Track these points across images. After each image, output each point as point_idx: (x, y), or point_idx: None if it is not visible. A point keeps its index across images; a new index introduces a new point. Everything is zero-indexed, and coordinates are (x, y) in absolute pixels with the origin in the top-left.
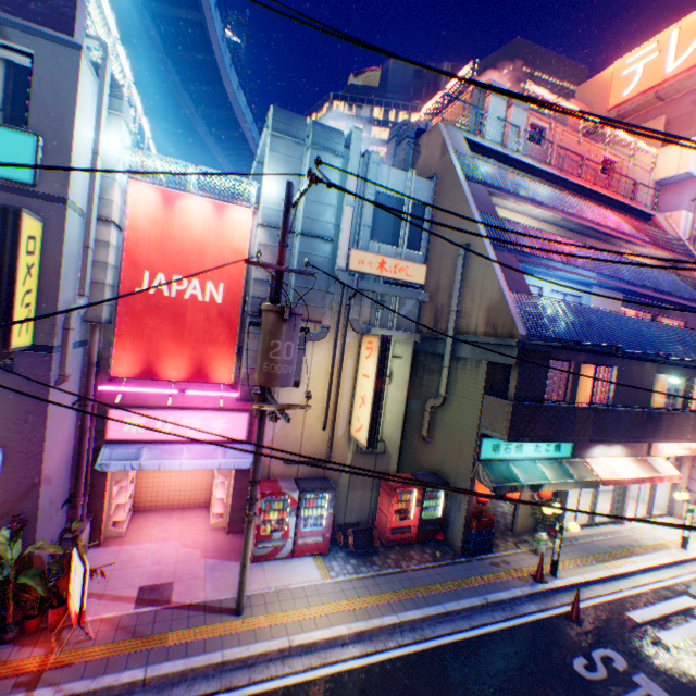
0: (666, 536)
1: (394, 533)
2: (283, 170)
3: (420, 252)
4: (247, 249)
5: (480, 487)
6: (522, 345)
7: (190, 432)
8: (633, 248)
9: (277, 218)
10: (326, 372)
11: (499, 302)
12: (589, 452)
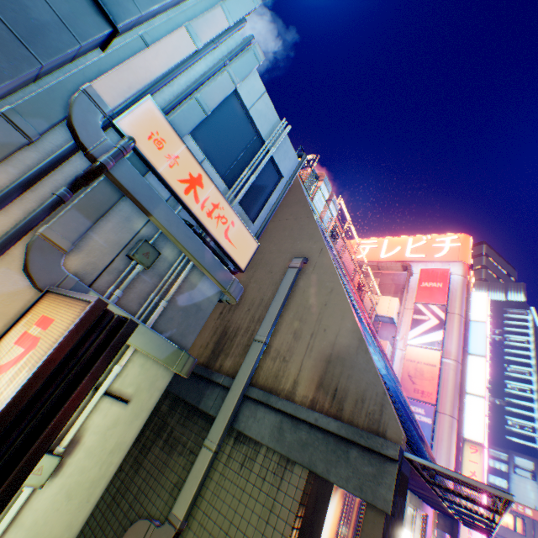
0: None
1: None
2: None
3: (254, 224)
4: None
5: None
6: (401, 459)
7: None
8: None
9: None
10: None
11: (354, 353)
12: None
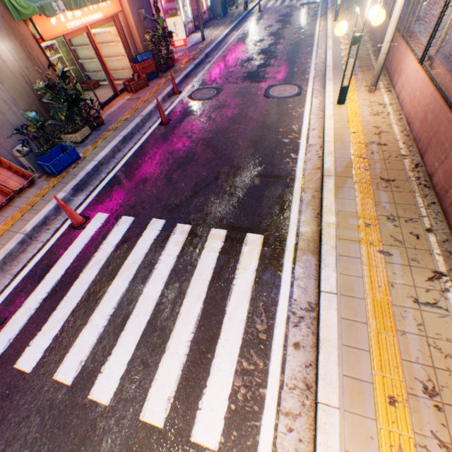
0: None
1: (204, 18)
2: None
3: None
4: None
5: None
6: None
7: None
8: None
9: None
10: None
11: None
12: None
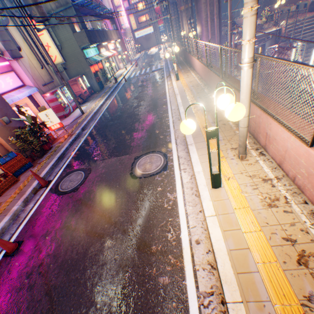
0: (123, 71)
1: (86, 95)
2: None
3: None
4: None
5: (92, 69)
6: (73, 6)
7: (4, 88)
8: None
9: None
10: (23, 42)
11: None
12: (101, 52)
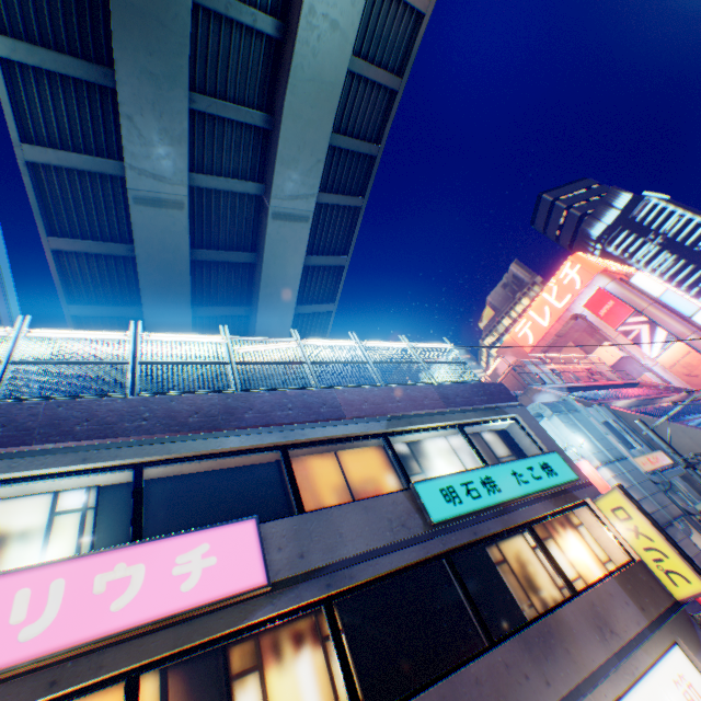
0: None
1: None
2: (573, 429)
3: (642, 445)
4: (607, 485)
5: None
6: None
7: None
8: (663, 399)
9: (599, 456)
10: None
11: None
12: None
